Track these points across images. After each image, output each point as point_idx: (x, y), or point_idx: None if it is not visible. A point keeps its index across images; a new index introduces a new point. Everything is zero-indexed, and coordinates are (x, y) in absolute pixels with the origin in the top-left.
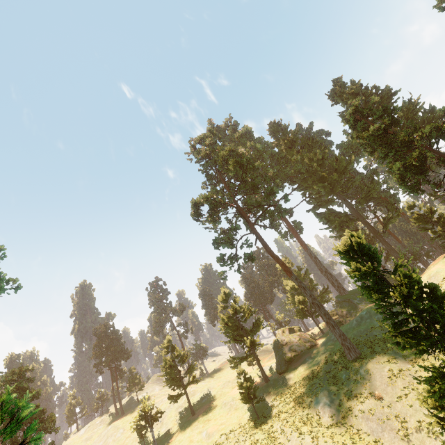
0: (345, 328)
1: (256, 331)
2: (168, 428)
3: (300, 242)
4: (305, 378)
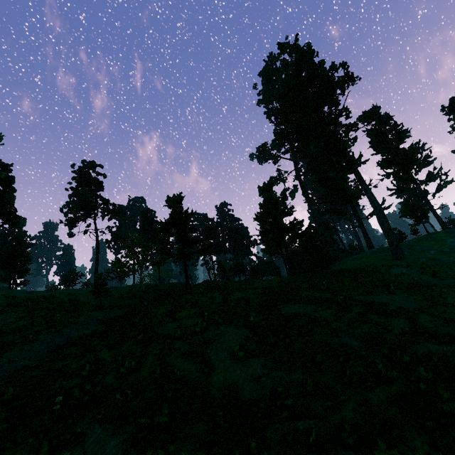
0: (362, 255)
1: (297, 227)
2: (140, 298)
3: (308, 197)
4: (352, 269)
